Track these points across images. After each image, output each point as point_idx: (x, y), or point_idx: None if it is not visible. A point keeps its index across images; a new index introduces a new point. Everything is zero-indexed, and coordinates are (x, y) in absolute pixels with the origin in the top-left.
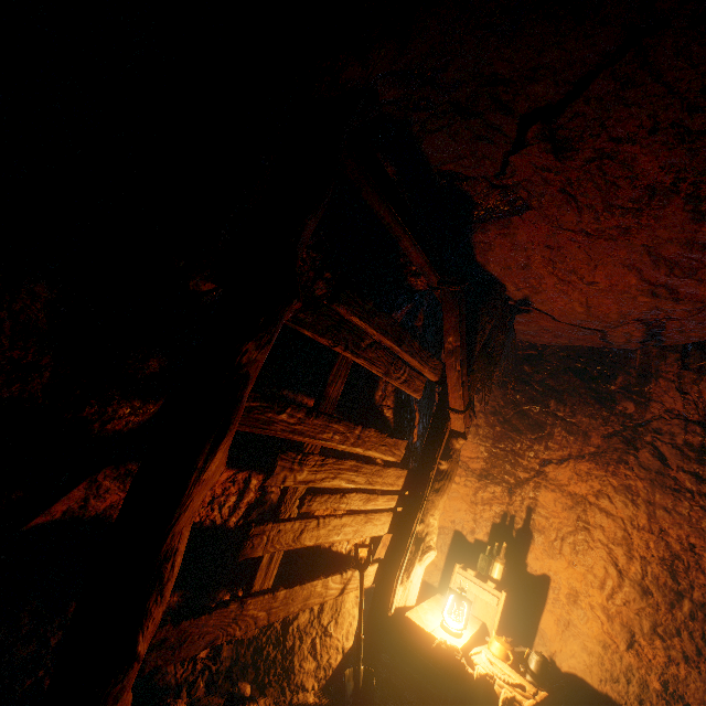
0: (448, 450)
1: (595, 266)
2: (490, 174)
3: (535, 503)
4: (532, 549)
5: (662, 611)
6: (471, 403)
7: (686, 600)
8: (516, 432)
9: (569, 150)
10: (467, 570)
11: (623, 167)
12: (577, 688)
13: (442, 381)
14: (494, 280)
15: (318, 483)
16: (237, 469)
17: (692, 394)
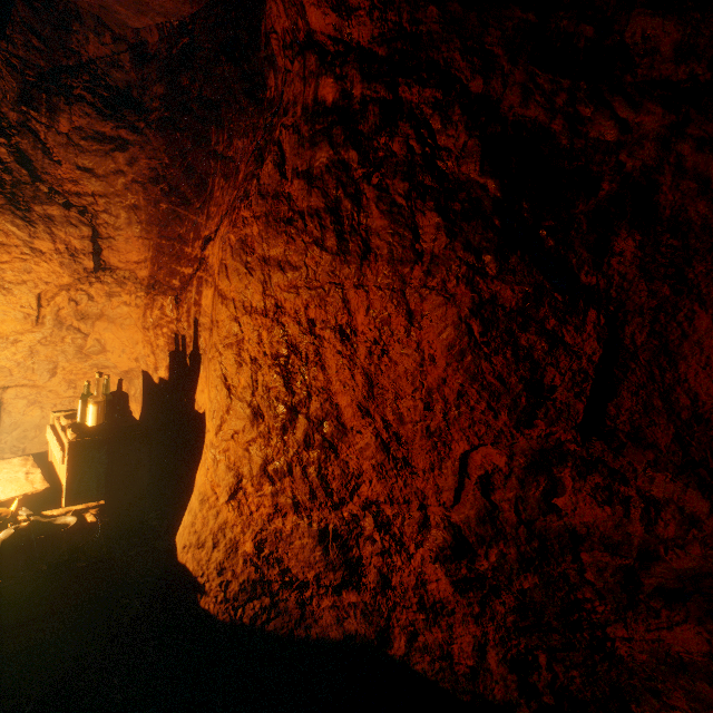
0: None
1: None
2: None
3: (199, 311)
4: (200, 379)
5: (274, 441)
6: None
7: (302, 419)
8: (184, 205)
9: None
10: (60, 420)
11: None
12: (170, 558)
13: None
14: None
15: None
16: None
17: None
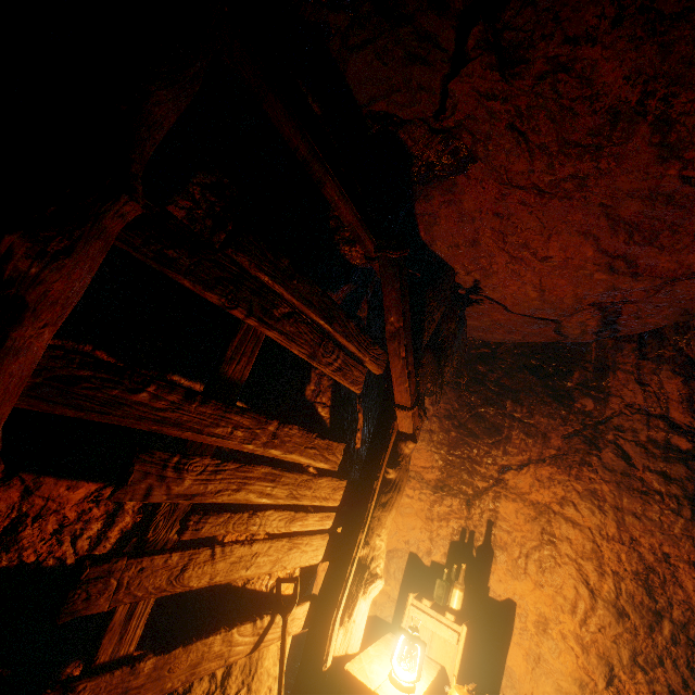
0: (396, 456)
1: (548, 236)
2: (428, 115)
3: (496, 516)
4: (494, 570)
5: (641, 636)
6: (420, 398)
7: (666, 621)
8: (473, 437)
9: (518, 63)
10: (422, 601)
11: (581, 82)
12: None
13: (388, 374)
14: (442, 263)
15: (210, 497)
16: (103, 483)
17: (652, 385)
